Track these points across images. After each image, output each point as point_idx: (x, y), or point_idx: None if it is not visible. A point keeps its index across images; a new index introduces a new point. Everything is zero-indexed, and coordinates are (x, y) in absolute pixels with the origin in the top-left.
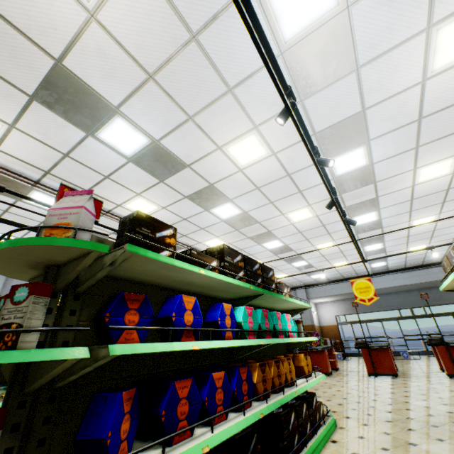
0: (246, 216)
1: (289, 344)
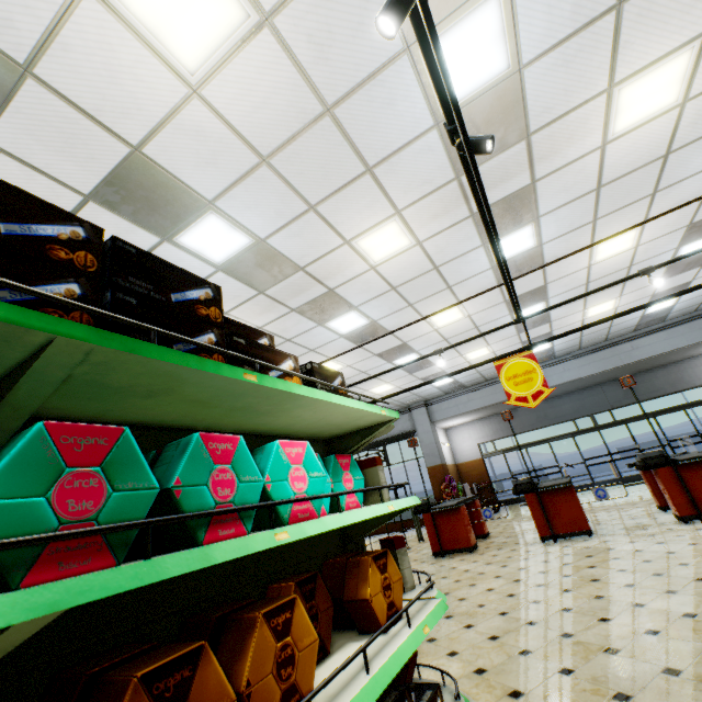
0: (268, 253)
1: (349, 525)
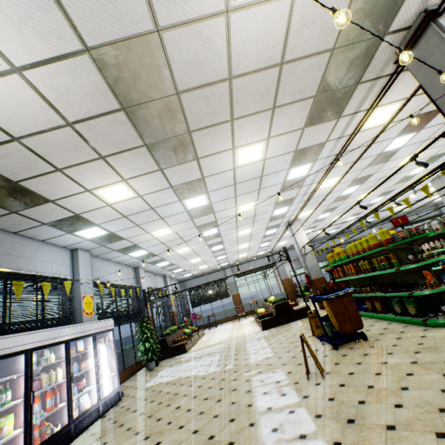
0: (349, 195)
1: None
